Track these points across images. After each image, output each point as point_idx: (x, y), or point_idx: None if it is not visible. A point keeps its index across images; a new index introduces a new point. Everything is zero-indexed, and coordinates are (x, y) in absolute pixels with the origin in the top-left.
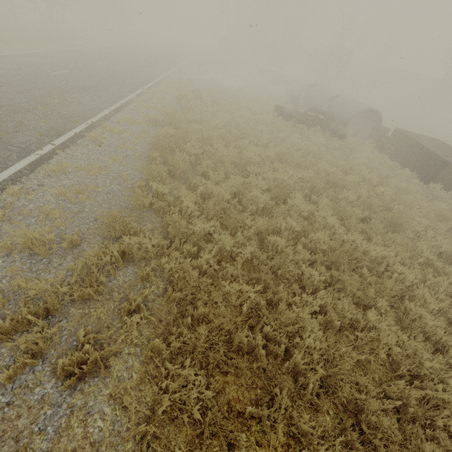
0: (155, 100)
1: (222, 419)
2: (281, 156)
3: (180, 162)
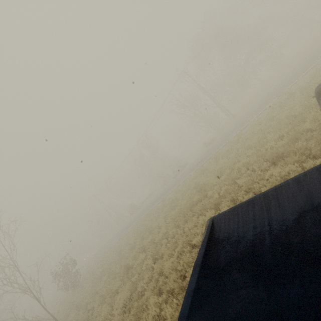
0: (261, 115)
1: (163, 207)
2: (223, 167)
3: (198, 171)
